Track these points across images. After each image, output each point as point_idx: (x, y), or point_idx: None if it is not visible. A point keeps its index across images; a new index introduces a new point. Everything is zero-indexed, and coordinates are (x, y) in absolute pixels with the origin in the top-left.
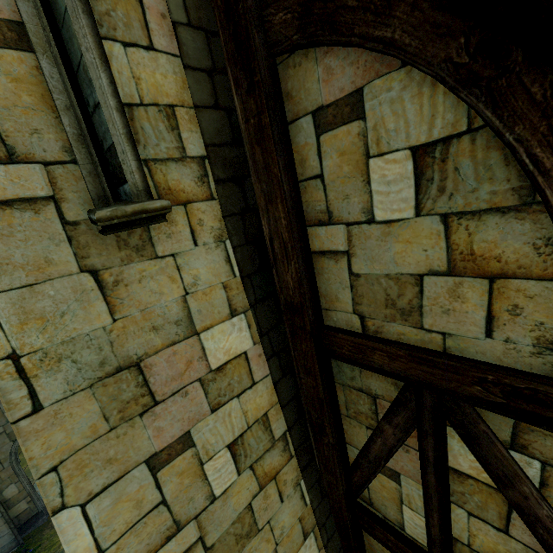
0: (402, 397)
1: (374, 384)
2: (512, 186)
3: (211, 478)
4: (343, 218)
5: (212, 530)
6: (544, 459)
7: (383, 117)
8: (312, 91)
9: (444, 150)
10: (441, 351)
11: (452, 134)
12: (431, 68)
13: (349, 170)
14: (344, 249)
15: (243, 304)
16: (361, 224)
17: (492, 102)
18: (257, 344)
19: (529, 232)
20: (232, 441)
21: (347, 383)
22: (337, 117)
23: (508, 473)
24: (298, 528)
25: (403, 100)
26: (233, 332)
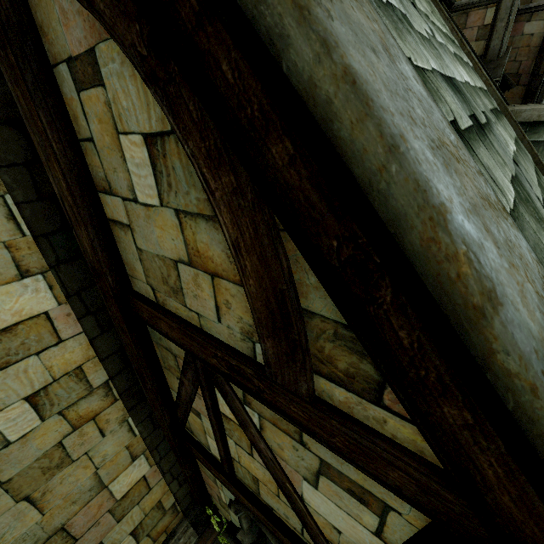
0: (186, 359)
1: (173, 345)
2: (207, 197)
3: (2, 427)
4: (118, 191)
5: (8, 468)
6: (259, 412)
7: (116, 90)
8: (58, 33)
9: (163, 146)
10: (200, 327)
11: (164, 130)
12: (126, 50)
13: (109, 141)
14: (127, 222)
15: (39, 265)
16: (131, 201)
17: (171, 109)
18: (65, 304)
19: (222, 241)
20: (32, 393)
21: (159, 342)
22: (86, 76)
23: (244, 420)
24: (125, 453)
25: (125, 77)
26: (26, 293)
